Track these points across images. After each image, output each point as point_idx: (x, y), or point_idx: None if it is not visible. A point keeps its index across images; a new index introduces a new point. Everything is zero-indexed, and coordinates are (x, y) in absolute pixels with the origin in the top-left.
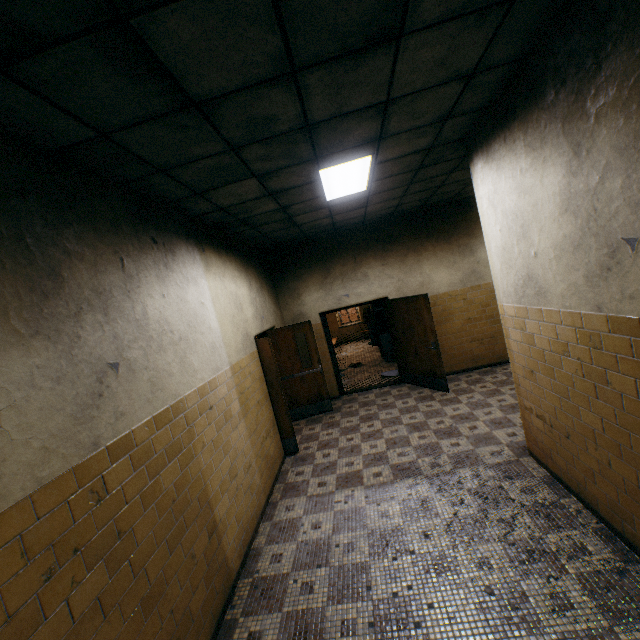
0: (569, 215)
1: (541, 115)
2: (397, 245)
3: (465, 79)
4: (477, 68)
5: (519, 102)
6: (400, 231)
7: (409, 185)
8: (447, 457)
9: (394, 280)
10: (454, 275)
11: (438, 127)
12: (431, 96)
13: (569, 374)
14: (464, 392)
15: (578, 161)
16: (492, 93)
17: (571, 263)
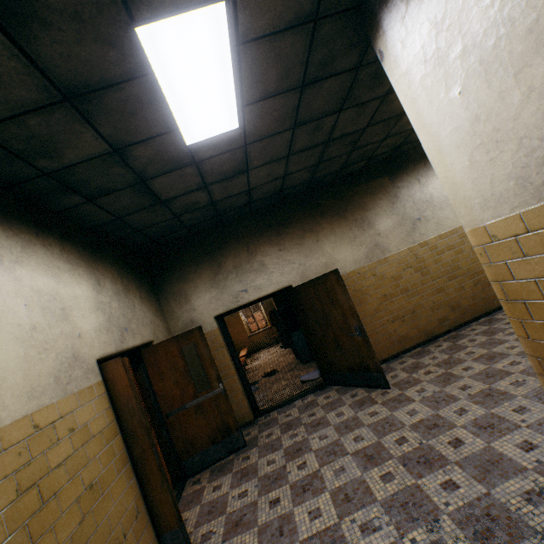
0: None
1: None
2: (291, 227)
3: None
4: None
5: None
6: (292, 212)
7: (294, 130)
8: (453, 522)
9: (295, 265)
10: (358, 251)
11: None
12: None
13: None
14: (409, 384)
15: None
16: None
17: None
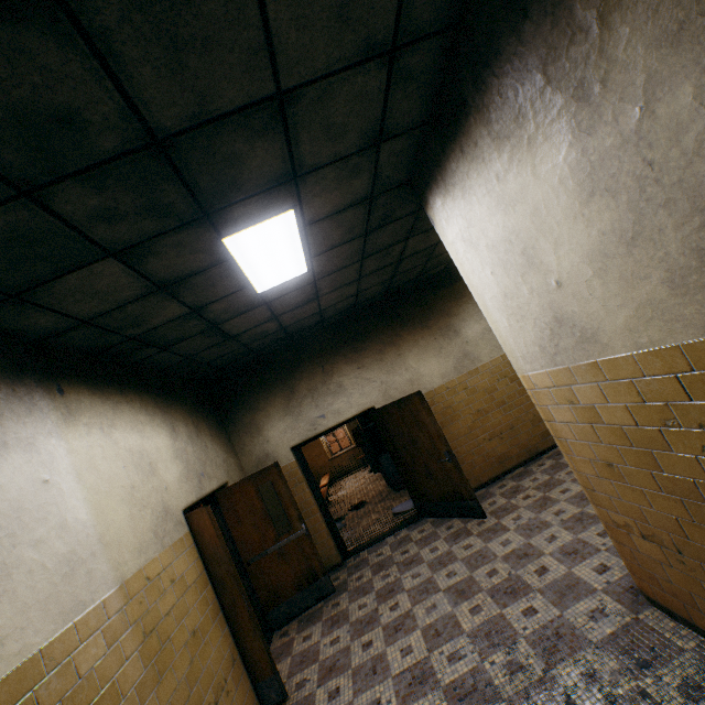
0: (600, 197)
1: (505, 82)
2: (370, 341)
3: (386, 59)
4: (398, 36)
5: (467, 88)
6: (369, 325)
7: (362, 261)
8: (527, 643)
9: (377, 384)
10: (445, 363)
11: (372, 158)
12: (346, 91)
13: (689, 457)
14: (506, 511)
15: (590, 107)
16: (428, 95)
17: (630, 270)
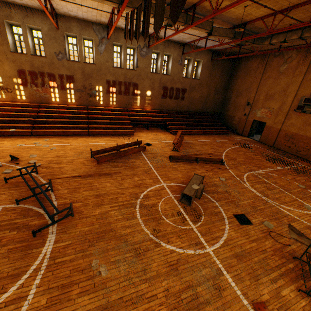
0: None
1: None
2: None
3: None
4: None
5: None
6: None
7: None
8: None
9: None
10: None
11: None
12: None
13: None
14: None
15: None
16: None
17: None
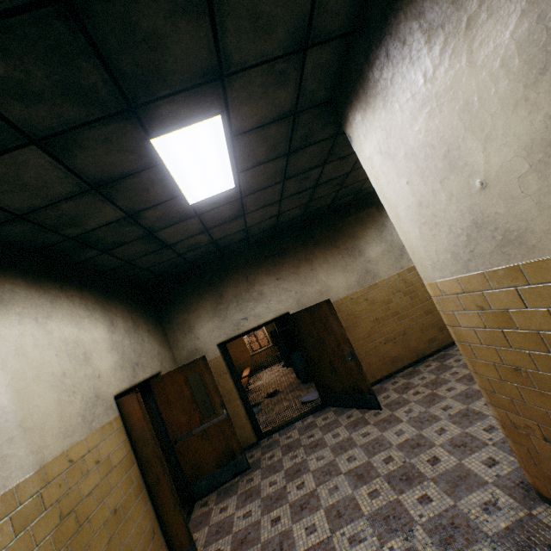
0: None
1: None
2: (287, 257)
3: None
4: None
5: None
6: (287, 243)
7: (284, 182)
8: (424, 531)
9: (292, 293)
10: (350, 277)
11: (298, 66)
12: None
13: None
14: (398, 405)
15: None
16: None
17: None
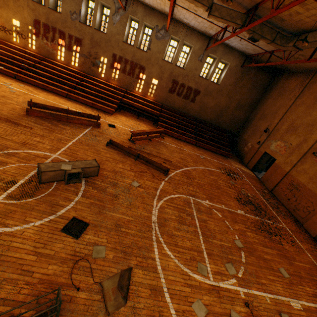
0: None
1: None
2: None
3: None
4: None
5: None
6: None
7: None
8: None
9: None
10: None
11: None
12: None
13: None
14: None
15: None
16: None
17: None
